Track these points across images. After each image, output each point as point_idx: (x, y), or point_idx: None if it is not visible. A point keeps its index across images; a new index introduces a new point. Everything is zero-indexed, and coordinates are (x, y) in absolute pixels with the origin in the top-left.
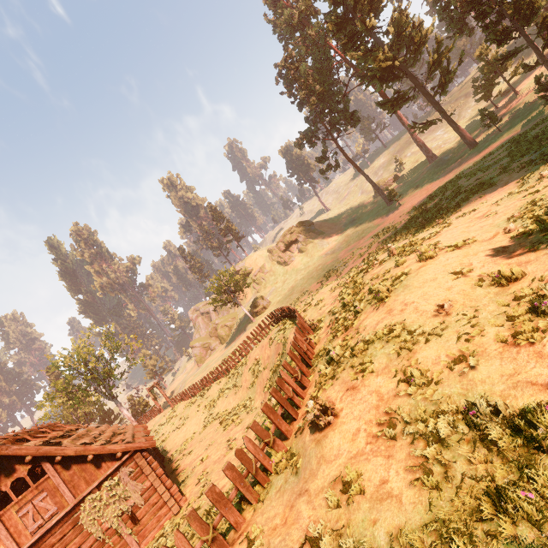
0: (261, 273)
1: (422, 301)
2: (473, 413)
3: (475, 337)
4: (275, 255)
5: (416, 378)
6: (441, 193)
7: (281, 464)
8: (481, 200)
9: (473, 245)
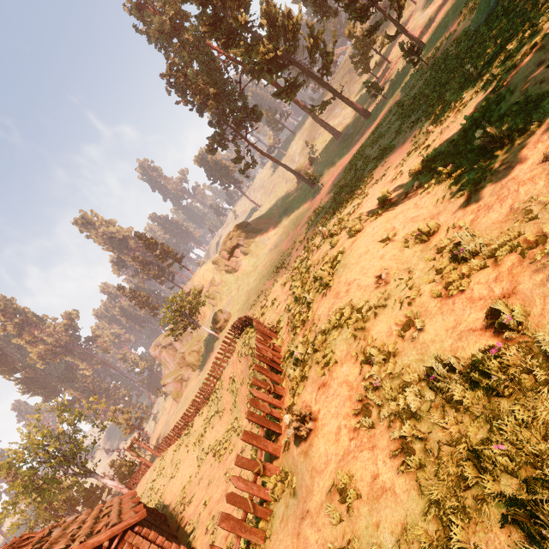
0: (213, 287)
1: (362, 277)
2: (433, 377)
3: (415, 299)
4: (221, 265)
5: (376, 357)
6: (354, 165)
7: (277, 489)
8: (387, 165)
9: (391, 209)
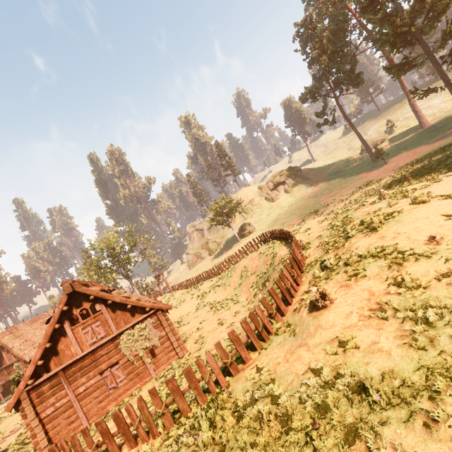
0: (250, 205)
1: (414, 233)
2: None
3: None
4: (264, 192)
5: (407, 283)
6: (430, 155)
7: (280, 329)
8: None
9: None
